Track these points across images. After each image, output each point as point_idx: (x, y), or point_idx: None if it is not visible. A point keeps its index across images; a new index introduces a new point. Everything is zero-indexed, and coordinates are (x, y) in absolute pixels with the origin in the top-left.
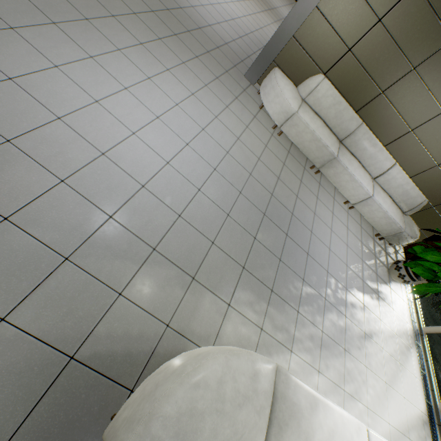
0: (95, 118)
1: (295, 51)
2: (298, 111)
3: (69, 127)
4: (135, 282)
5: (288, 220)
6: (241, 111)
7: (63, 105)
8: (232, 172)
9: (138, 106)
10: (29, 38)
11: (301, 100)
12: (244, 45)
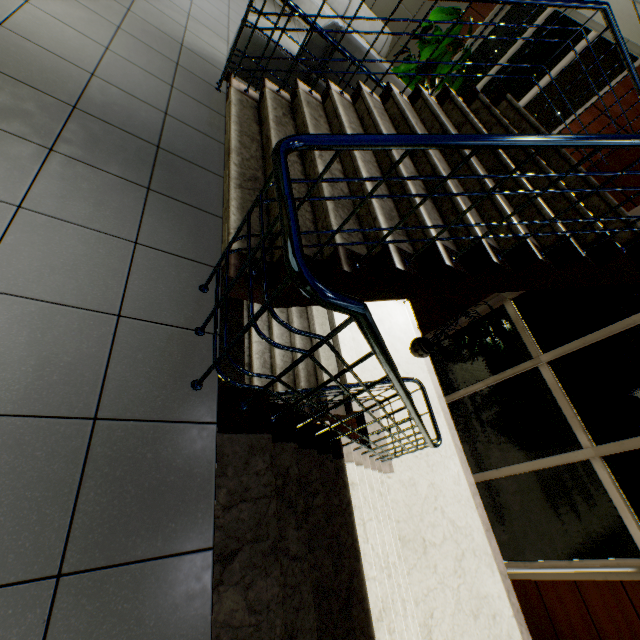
0: None
1: None
2: None
3: None
4: (190, 27)
5: None
6: None
7: None
8: None
9: None
10: None
11: None
12: None
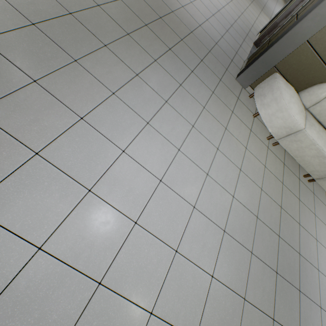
0: (88, 221)
1: (306, 56)
2: (305, 128)
3: (54, 257)
4: None
5: (297, 265)
6: (238, 128)
7: (45, 220)
8: (240, 225)
9: (138, 173)
10: (1, 118)
11: (304, 109)
12: (231, 38)
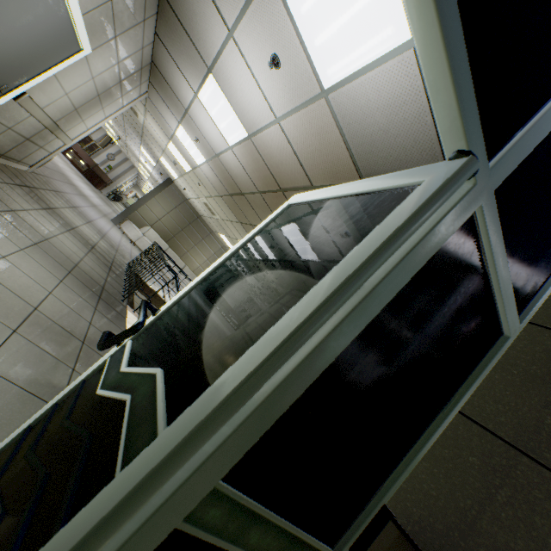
0: None
1: None
2: None
3: None
4: None
5: None
6: None
7: None
8: None
9: None
10: None
11: None
12: None
